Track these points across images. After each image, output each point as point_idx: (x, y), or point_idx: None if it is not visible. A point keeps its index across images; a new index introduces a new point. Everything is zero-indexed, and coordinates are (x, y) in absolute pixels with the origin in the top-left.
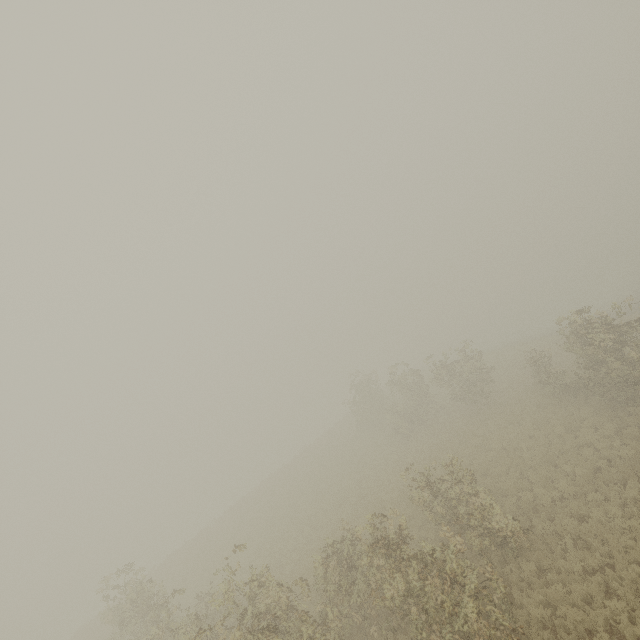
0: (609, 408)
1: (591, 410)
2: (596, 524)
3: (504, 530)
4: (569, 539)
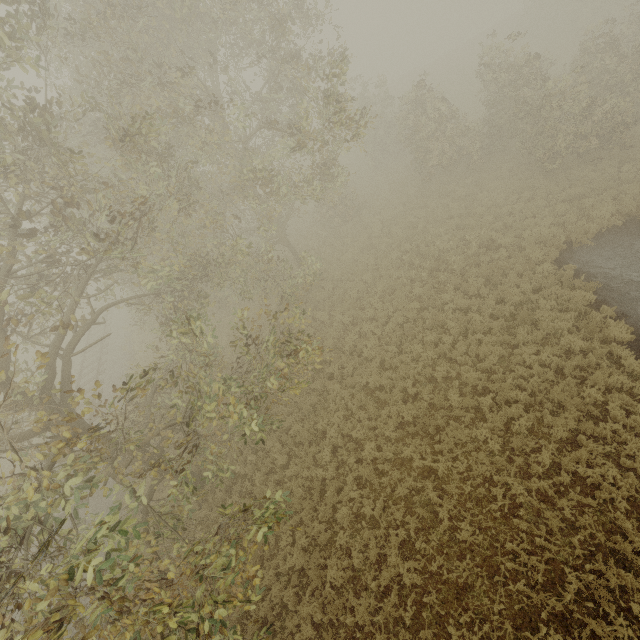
0: None
1: None
2: None
3: None
4: None
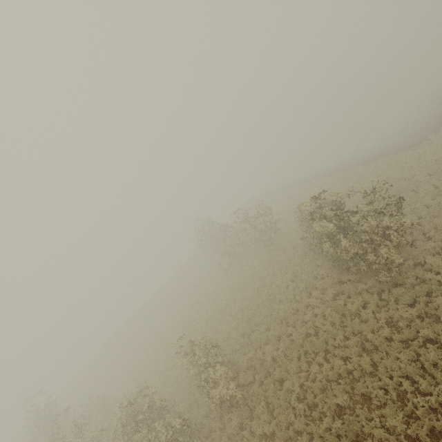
0: (340, 268)
1: (328, 269)
2: (283, 394)
3: (226, 395)
4: (263, 404)
